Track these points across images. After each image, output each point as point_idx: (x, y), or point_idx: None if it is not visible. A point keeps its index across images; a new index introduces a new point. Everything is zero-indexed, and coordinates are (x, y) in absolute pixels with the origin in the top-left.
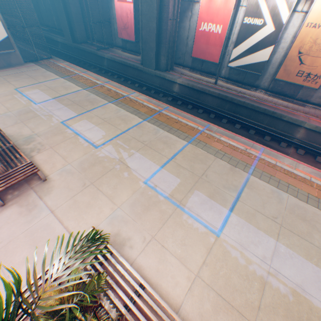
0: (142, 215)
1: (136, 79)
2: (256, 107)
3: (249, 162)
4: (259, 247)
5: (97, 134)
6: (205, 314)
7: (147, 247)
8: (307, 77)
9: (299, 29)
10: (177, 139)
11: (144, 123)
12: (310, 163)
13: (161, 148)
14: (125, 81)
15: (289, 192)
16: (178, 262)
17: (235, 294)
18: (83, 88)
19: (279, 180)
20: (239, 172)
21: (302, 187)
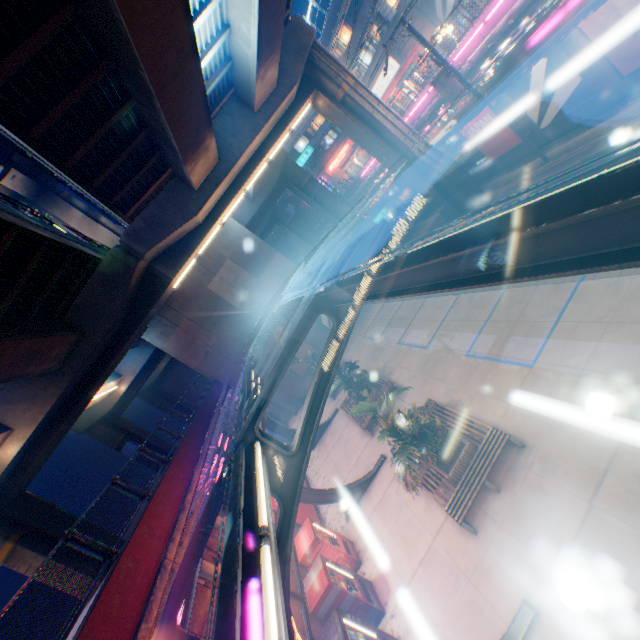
0: (466, 381)
1: None
2: (620, 144)
3: None
4: (573, 358)
5: (422, 336)
6: (515, 423)
7: (472, 400)
8: None
9: None
10: (491, 294)
11: (458, 298)
12: None
13: (476, 314)
14: None
15: (637, 272)
16: (495, 400)
17: (542, 403)
18: (402, 300)
19: None
20: (564, 287)
21: None
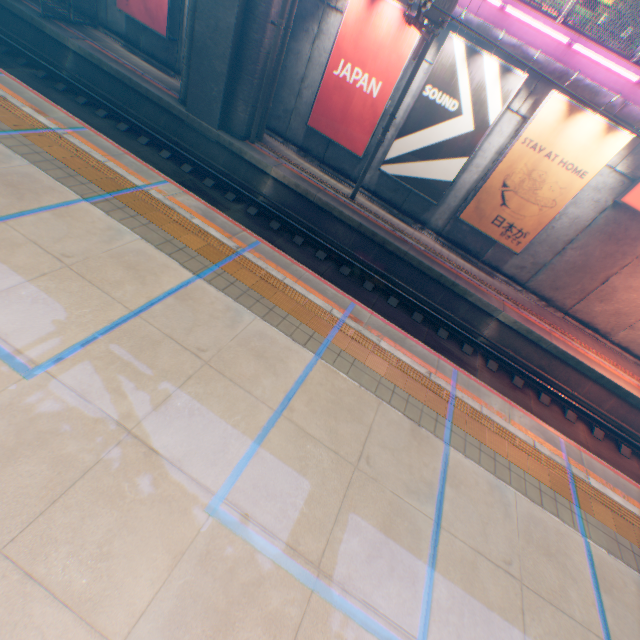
0: None
1: (163, 137)
2: (427, 267)
3: (441, 410)
4: None
5: (31, 314)
6: None
7: None
8: (507, 230)
9: (508, 142)
10: (289, 344)
11: (199, 286)
12: (507, 389)
13: (252, 373)
14: (132, 133)
15: (514, 484)
16: None
17: None
18: None
19: (494, 454)
20: (430, 439)
21: (529, 467)
